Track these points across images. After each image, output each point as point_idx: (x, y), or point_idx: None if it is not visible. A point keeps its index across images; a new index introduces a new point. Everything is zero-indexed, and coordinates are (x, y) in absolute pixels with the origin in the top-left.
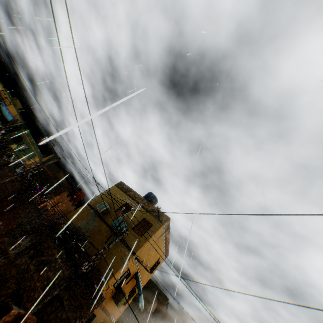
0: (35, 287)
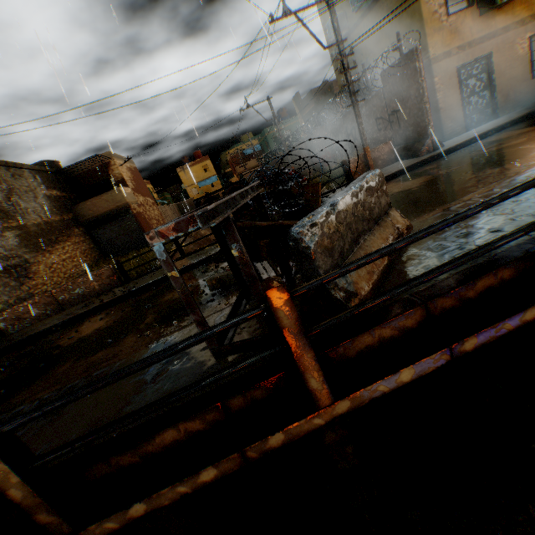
0: (377, 140)
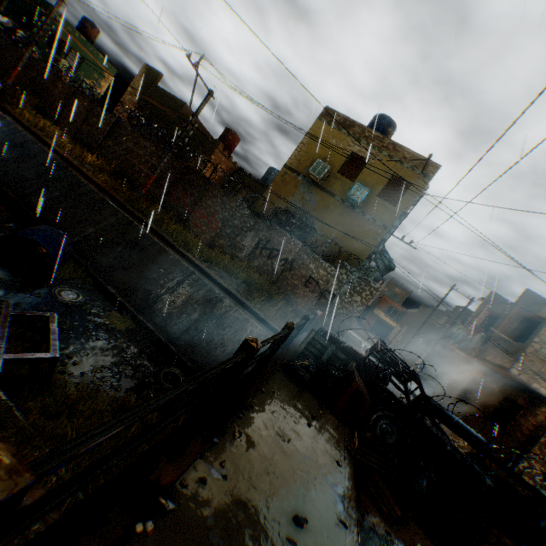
0: (295, 286)
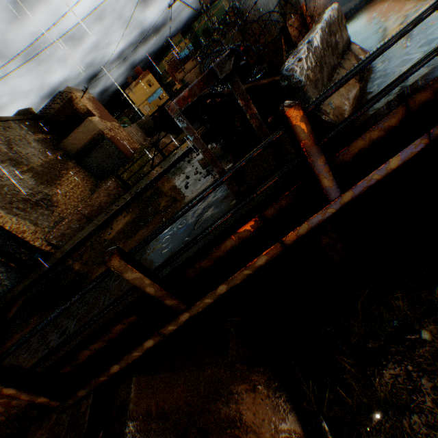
0: None
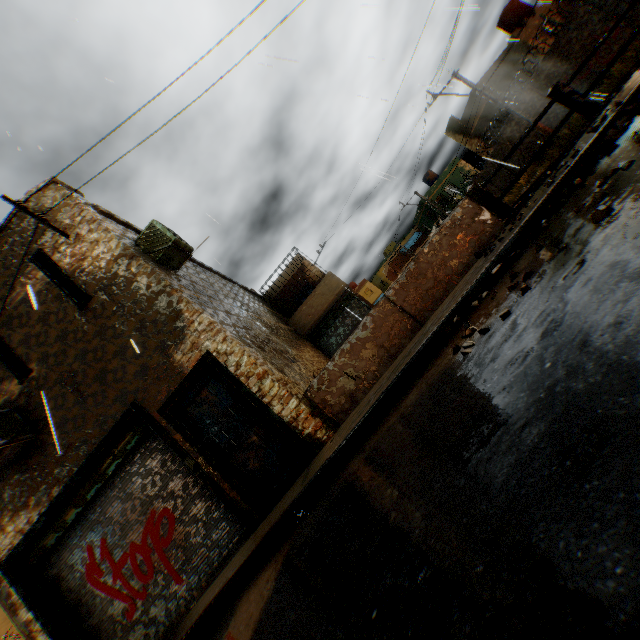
0: None
